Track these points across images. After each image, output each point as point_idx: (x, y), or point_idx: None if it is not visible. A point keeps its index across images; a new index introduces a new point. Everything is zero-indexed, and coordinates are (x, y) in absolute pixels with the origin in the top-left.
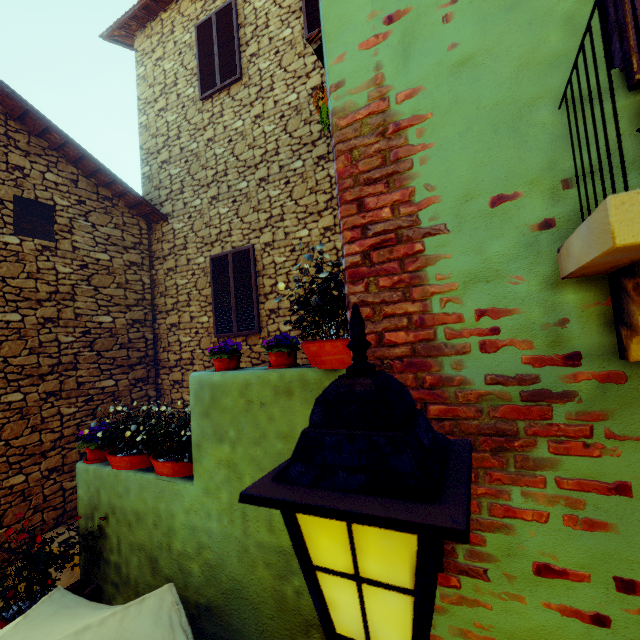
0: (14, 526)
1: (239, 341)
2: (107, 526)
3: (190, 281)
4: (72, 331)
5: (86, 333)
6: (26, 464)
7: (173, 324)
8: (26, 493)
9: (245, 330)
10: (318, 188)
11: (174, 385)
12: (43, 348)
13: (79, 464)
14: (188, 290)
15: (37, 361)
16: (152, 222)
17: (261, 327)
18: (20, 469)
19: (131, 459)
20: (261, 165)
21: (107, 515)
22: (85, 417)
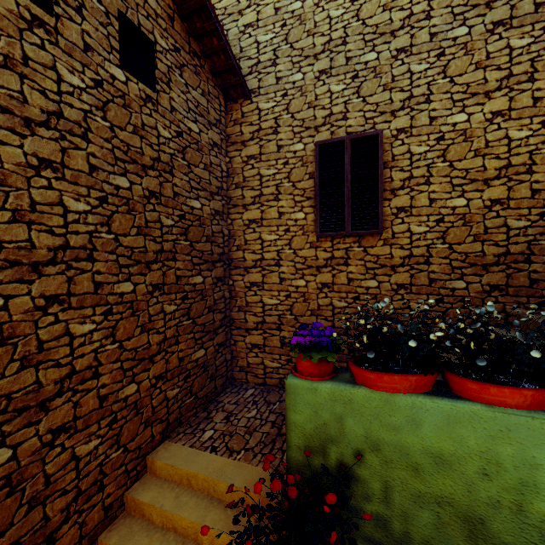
0: (129, 445)
1: (349, 242)
2: (359, 466)
3: (280, 171)
4: (171, 213)
5: (181, 218)
6: (137, 371)
7: (253, 220)
8: (138, 405)
9: (361, 229)
10: (489, 62)
11: (250, 287)
12: (148, 229)
13: (293, 380)
14: (277, 182)
15: (143, 244)
16: (230, 99)
17: (383, 227)
18: (132, 377)
19: (419, 379)
20: (401, 32)
21: (360, 452)
22: (182, 317)
